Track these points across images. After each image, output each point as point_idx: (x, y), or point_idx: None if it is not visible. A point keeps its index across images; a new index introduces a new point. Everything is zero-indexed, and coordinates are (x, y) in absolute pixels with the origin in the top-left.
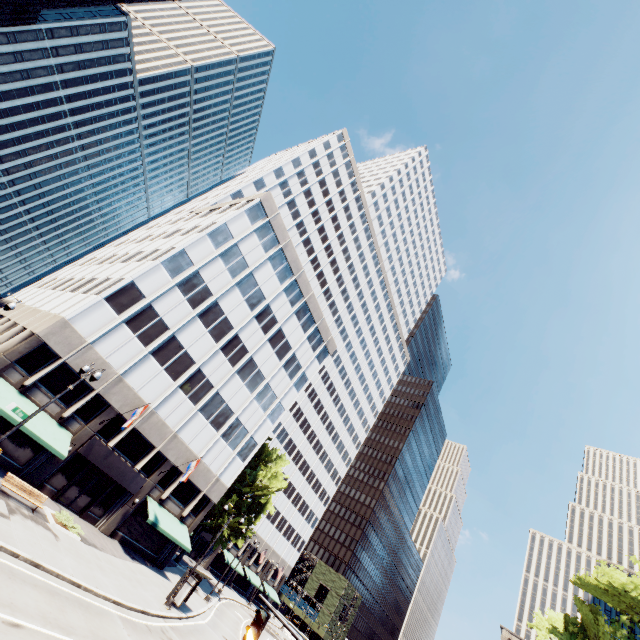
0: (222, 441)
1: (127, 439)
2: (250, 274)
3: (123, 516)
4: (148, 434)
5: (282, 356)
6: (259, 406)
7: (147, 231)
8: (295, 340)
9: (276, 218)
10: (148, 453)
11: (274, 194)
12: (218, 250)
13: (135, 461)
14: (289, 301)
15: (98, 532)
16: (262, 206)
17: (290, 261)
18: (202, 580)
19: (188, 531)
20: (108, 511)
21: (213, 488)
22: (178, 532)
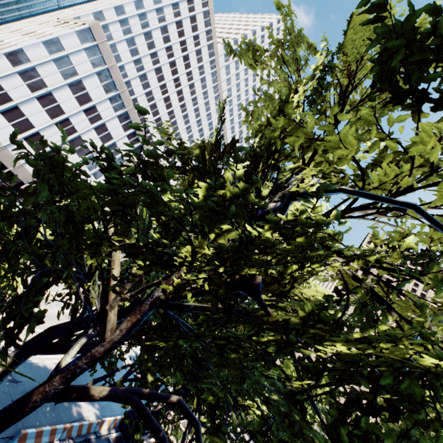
0: None
1: None
2: (79, 80)
3: None
4: (2, 159)
5: (105, 142)
6: (86, 167)
7: (23, 25)
8: (116, 134)
9: (104, 44)
10: (3, 170)
11: (133, 22)
12: (51, 56)
13: None
14: (113, 107)
15: None
16: (91, 31)
17: (115, 79)
18: None
19: None
20: None
21: None
22: None
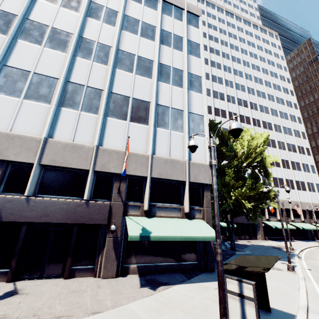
0: (161, 130)
1: (50, 181)
2: None
3: (115, 250)
4: (64, 163)
5: (152, 37)
6: (171, 85)
7: None
8: (152, 20)
9: None
10: (87, 180)
11: None
12: None
13: (81, 195)
14: None
15: (93, 282)
16: None
17: None
18: (268, 250)
19: (206, 223)
20: (96, 255)
21: (194, 173)
22: (190, 229)
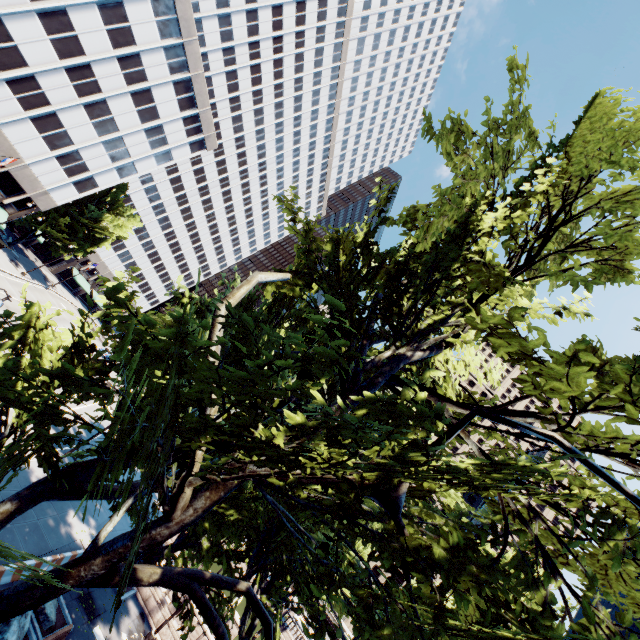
0: (56, 163)
1: None
2: (120, 1)
3: None
4: None
5: (146, 120)
6: (107, 154)
7: None
8: (167, 112)
9: None
10: None
11: None
12: None
13: None
14: (169, 65)
15: None
16: None
17: (181, 17)
18: (36, 271)
19: (9, 218)
20: None
21: (40, 197)
22: None
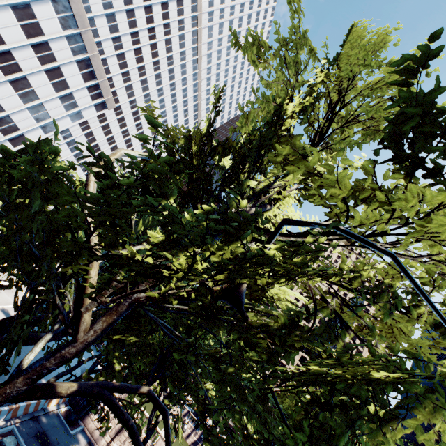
0: None
1: None
2: (27, 4)
3: None
4: None
5: (59, 90)
6: (32, 116)
7: None
8: (74, 83)
9: None
10: None
11: None
12: None
13: None
14: (71, 49)
15: None
16: None
17: (76, 14)
18: None
19: None
20: None
21: None
22: None
